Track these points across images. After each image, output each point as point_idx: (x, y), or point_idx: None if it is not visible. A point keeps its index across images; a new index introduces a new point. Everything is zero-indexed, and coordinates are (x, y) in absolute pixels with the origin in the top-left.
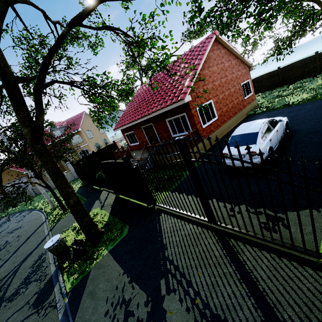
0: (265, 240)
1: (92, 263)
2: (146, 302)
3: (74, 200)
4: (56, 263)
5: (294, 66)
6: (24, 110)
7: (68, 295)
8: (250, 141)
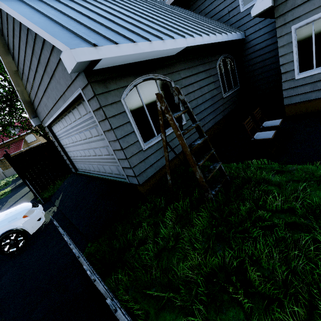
0: None
1: None
2: None
3: None
4: None
5: None
6: None
7: None
8: None
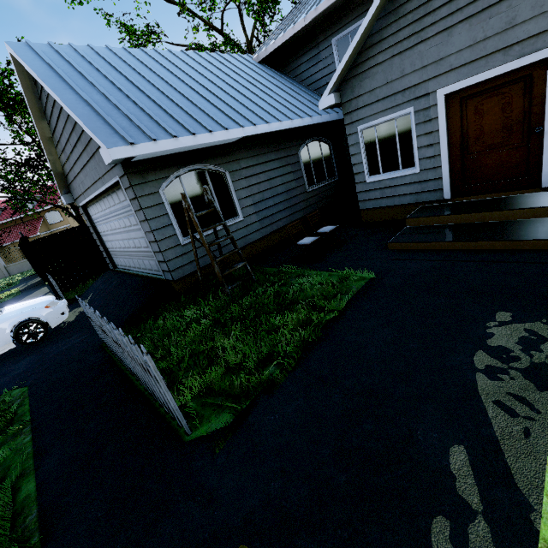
0: None
1: None
2: None
3: None
4: None
5: None
6: None
7: None
8: None
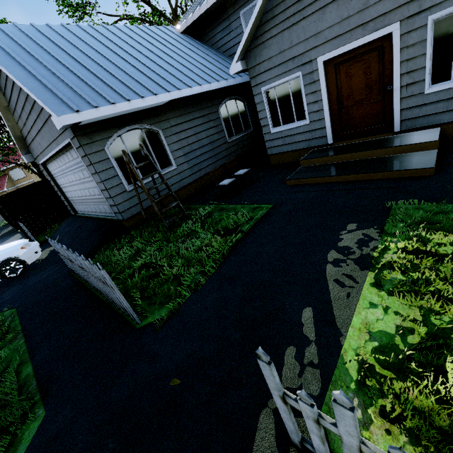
0: None
1: None
2: None
3: None
4: None
5: None
6: None
7: None
8: None
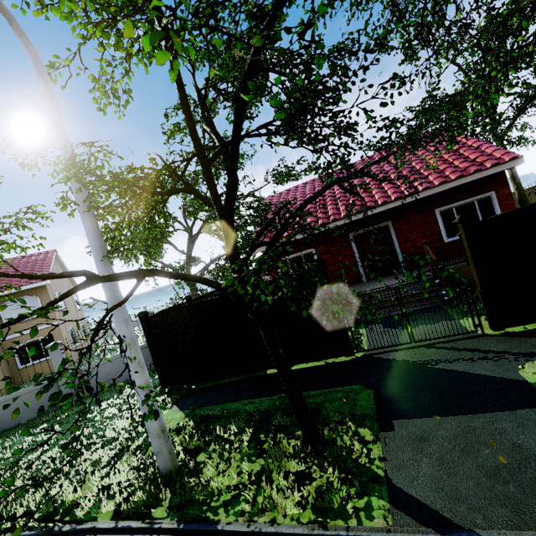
0: None
1: None
2: None
3: None
4: None
5: None
6: None
7: None
8: None
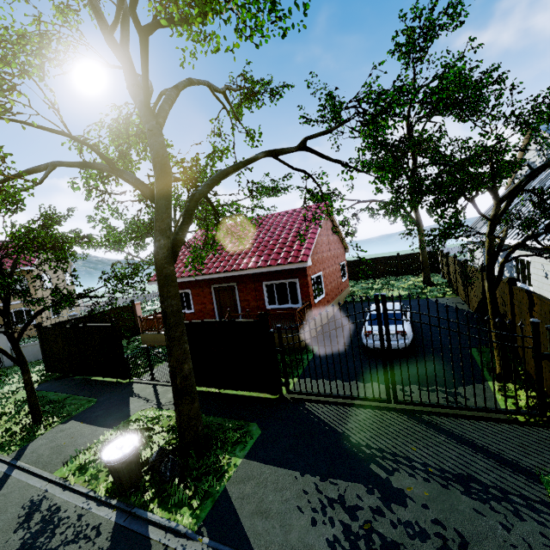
0: (459, 408)
1: (220, 479)
2: (368, 490)
3: (189, 366)
4: (113, 502)
5: (378, 260)
6: (170, 215)
7: (203, 532)
8: (392, 321)
